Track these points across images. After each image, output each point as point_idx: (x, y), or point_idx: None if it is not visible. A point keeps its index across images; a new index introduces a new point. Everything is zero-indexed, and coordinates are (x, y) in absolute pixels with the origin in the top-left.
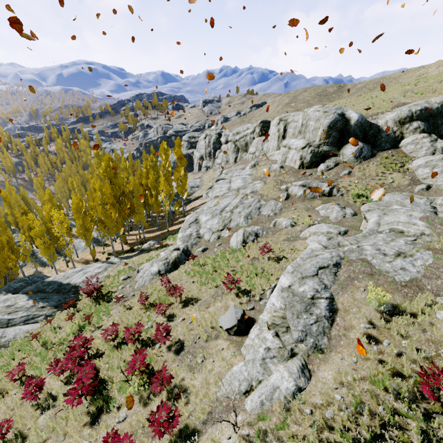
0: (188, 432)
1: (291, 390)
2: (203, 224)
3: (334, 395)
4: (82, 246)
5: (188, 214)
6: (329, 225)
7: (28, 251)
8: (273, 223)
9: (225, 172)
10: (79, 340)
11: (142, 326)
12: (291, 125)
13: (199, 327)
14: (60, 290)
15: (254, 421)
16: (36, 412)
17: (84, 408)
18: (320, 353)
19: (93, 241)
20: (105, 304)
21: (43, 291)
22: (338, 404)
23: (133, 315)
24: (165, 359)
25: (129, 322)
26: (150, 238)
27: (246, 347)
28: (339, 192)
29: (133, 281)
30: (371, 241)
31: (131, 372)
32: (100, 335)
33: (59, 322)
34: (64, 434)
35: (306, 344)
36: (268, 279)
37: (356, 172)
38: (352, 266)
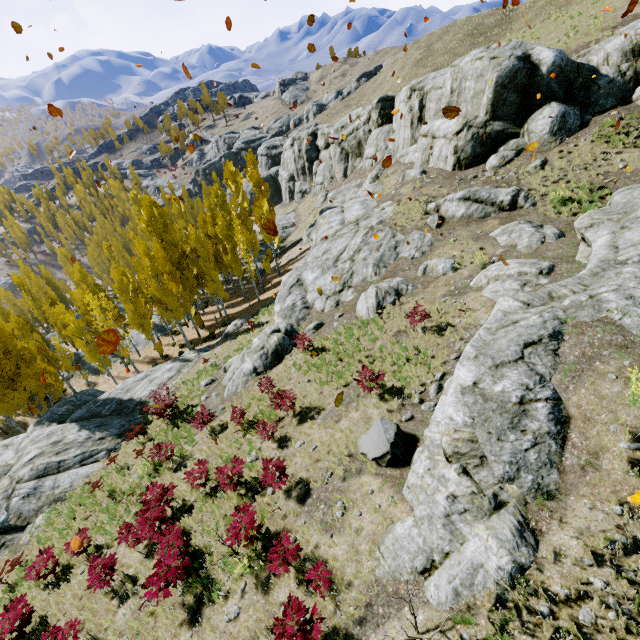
0: (338, 639)
1: (506, 572)
2: (311, 286)
3: (589, 578)
4: (143, 338)
5: (285, 271)
6: (520, 262)
7: (69, 358)
8: (421, 269)
9: (331, 195)
10: (155, 490)
11: (241, 463)
12: (432, 96)
13: (328, 456)
14: (121, 410)
15: (446, 623)
16: (112, 604)
17: (176, 596)
18: (548, 499)
19: (156, 331)
20: (186, 427)
21: (98, 414)
22: (602, 599)
23: (227, 442)
24: (284, 512)
25: (222, 454)
26: (235, 315)
27: (410, 488)
28: (528, 199)
29: (220, 386)
30: (611, 282)
31: (236, 542)
32: (185, 476)
33: (127, 459)
34: (153, 639)
35: (521, 484)
36: (429, 365)
37: (555, 161)
38: (586, 334)
